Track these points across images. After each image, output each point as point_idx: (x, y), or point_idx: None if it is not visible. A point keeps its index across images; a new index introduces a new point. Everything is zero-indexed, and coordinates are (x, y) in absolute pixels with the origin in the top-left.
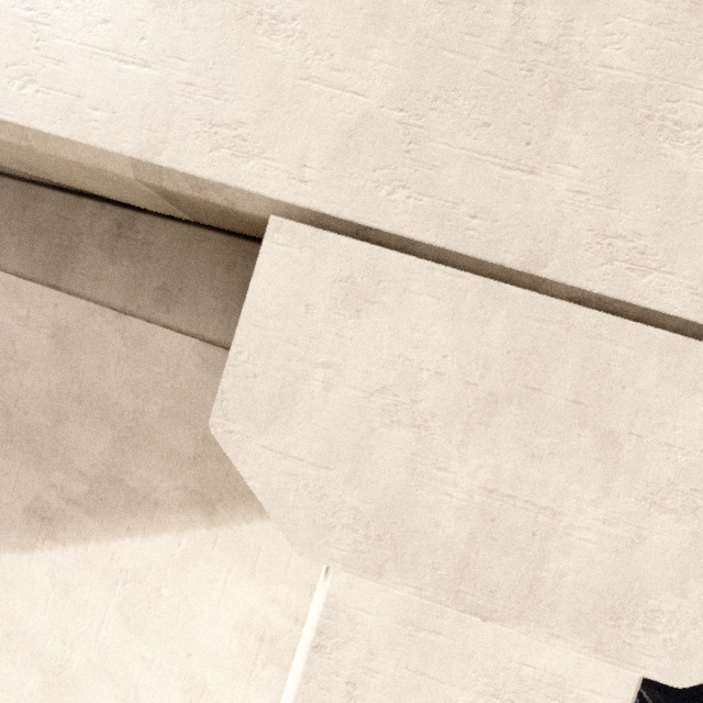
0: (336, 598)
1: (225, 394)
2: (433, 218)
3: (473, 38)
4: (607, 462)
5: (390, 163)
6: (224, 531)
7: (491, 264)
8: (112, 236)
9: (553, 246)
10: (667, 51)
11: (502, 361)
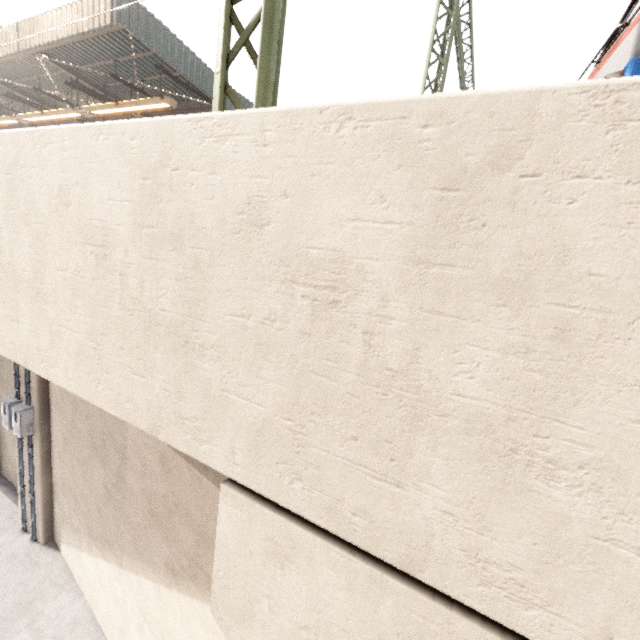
0: None
1: (215, 594)
2: (323, 508)
3: (333, 364)
4: None
5: (287, 459)
6: None
7: (374, 555)
8: None
9: (426, 555)
10: (528, 381)
11: (394, 639)
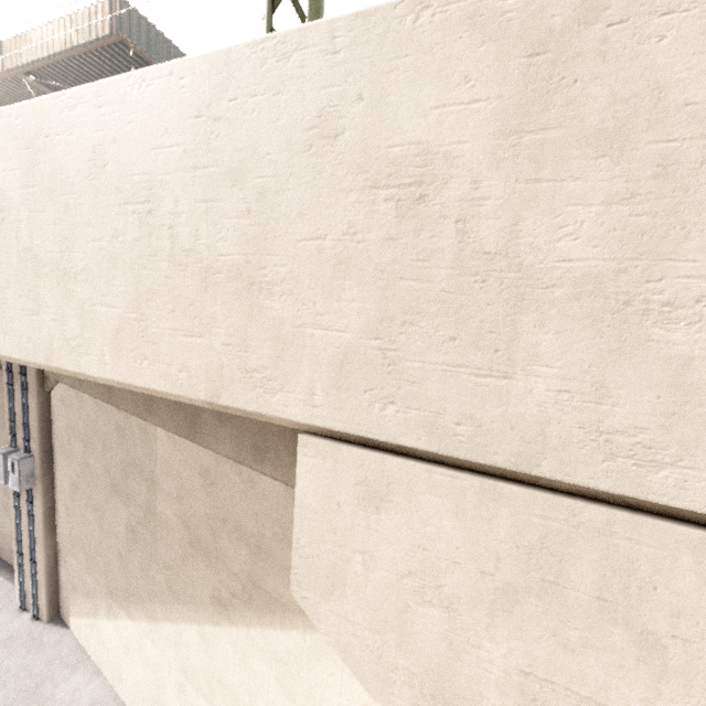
0: None
1: (296, 570)
2: (422, 427)
3: (424, 263)
4: (651, 663)
5: (376, 384)
6: None
7: (484, 464)
8: None
9: (543, 446)
10: (635, 227)
11: (513, 555)
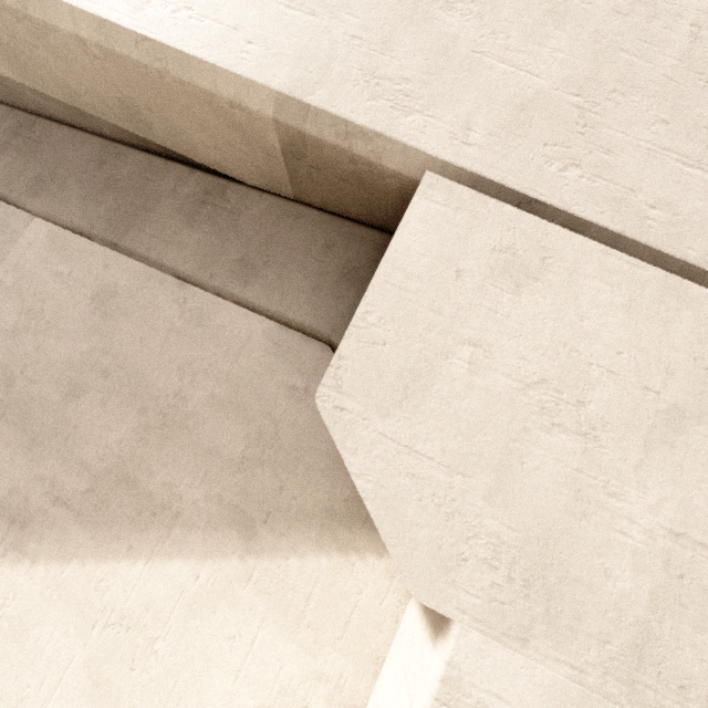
0: (461, 670)
1: (343, 361)
2: (608, 201)
3: (651, 47)
4: None
5: (563, 141)
6: (264, 564)
7: (672, 258)
8: (196, 201)
9: None
10: None
11: (688, 369)
